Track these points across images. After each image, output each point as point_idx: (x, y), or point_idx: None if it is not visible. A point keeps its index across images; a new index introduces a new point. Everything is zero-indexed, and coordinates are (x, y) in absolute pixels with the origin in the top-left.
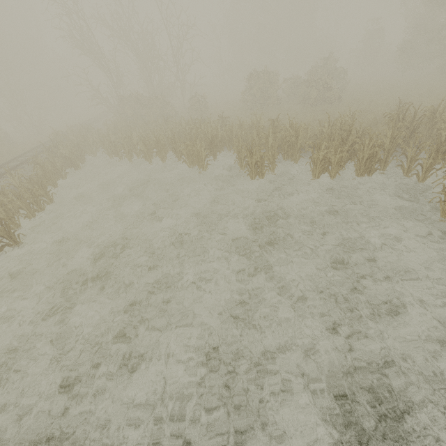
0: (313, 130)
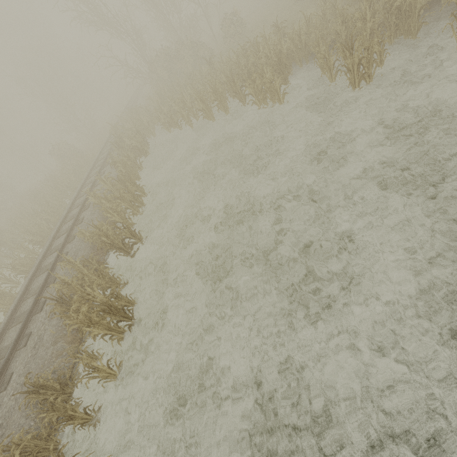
0: None
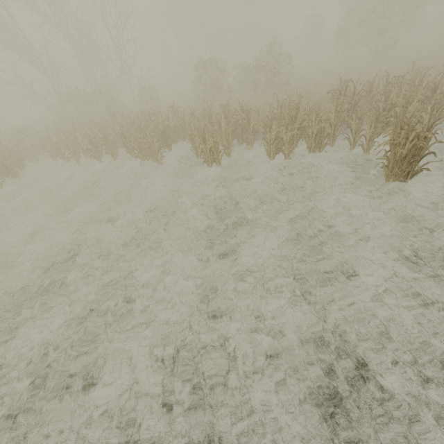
0: (265, 114)
